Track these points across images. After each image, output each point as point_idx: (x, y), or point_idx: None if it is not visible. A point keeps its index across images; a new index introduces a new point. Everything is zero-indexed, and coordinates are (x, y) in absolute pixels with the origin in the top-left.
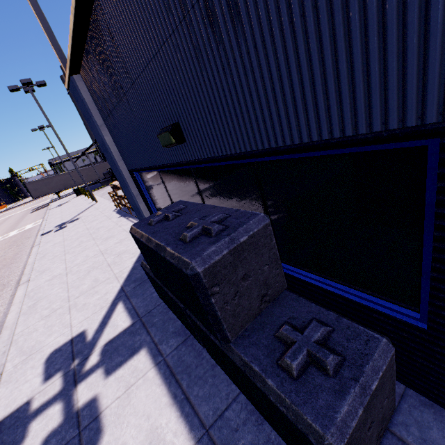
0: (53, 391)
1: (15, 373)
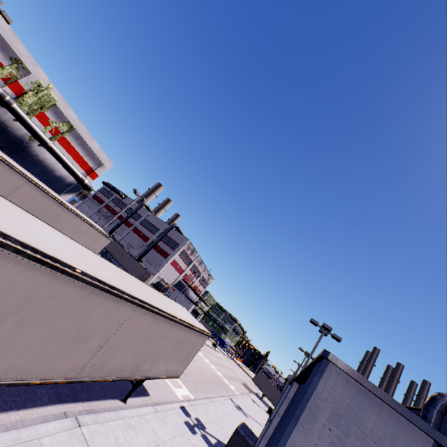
0: (194, 421)
1: (193, 409)
